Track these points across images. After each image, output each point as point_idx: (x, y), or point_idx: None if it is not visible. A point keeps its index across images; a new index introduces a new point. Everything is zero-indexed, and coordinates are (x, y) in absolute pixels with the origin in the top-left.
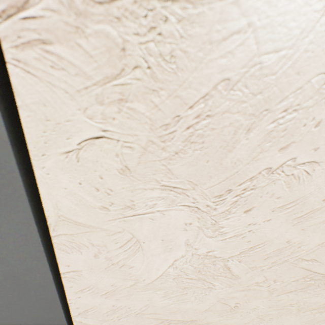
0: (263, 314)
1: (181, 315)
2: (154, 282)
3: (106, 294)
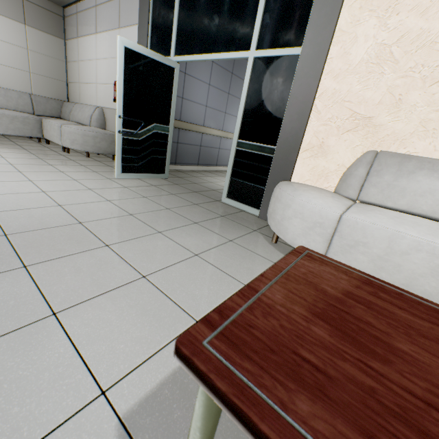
0: (424, 119)
1: (363, 108)
2: (356, 67)
3: (335, 78)
